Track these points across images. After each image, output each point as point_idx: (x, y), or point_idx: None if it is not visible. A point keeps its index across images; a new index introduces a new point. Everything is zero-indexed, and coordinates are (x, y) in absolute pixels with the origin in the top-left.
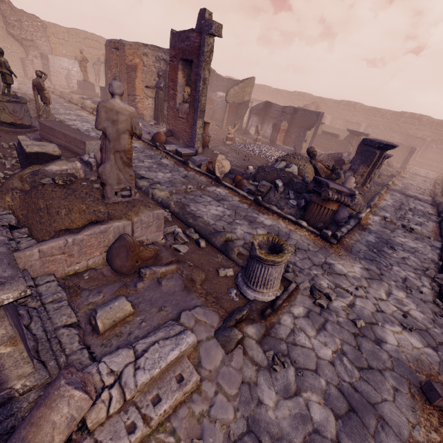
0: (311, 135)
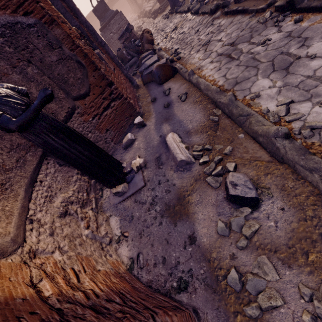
0: None
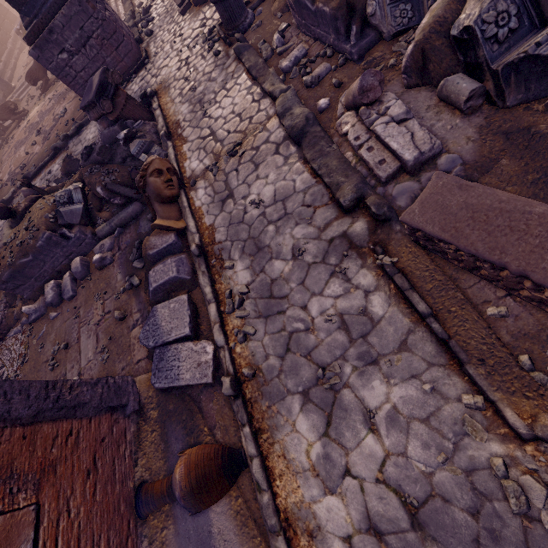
0: None
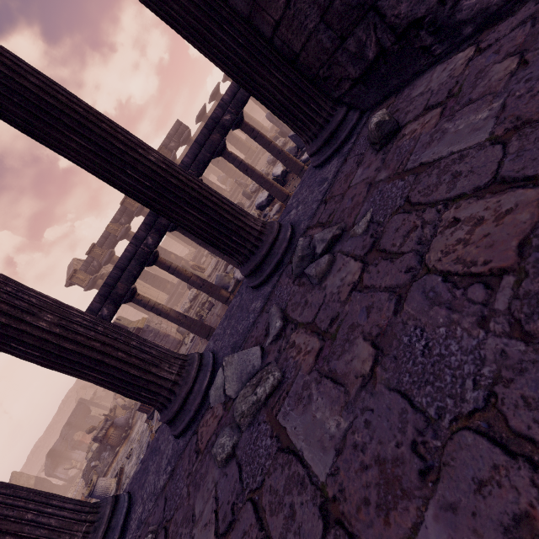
0: (96, 409)
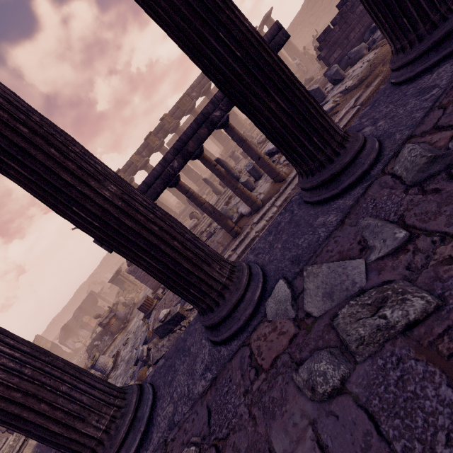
0: (102, 301)
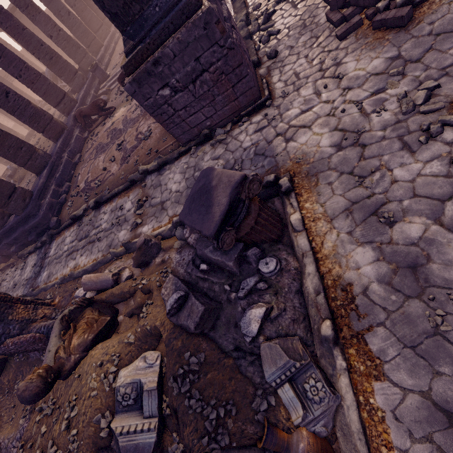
0: None
